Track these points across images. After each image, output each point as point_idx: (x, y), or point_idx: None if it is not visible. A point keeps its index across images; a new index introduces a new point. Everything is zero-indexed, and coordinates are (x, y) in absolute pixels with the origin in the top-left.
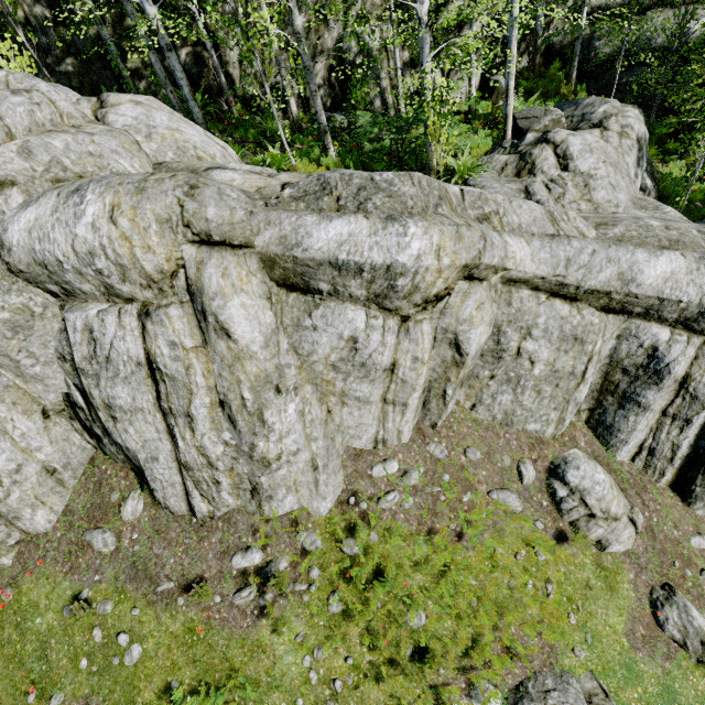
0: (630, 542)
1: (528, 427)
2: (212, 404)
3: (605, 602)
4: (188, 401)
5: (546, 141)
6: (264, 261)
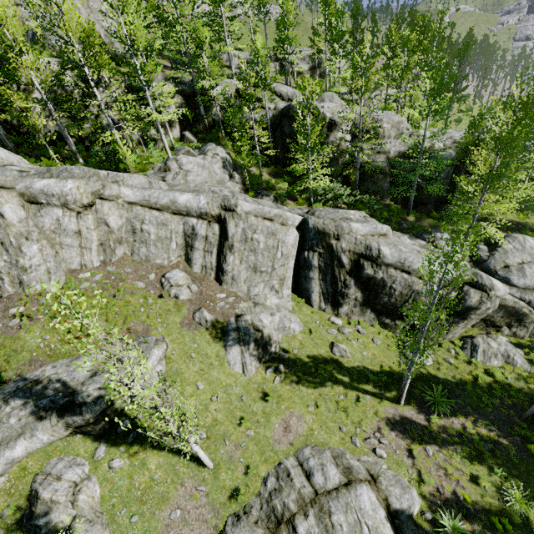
0: (187, 294)
1: (157, 262)
2: None
3: (175, 315)
4: None
5: (174, 159)
6: (21, 194)
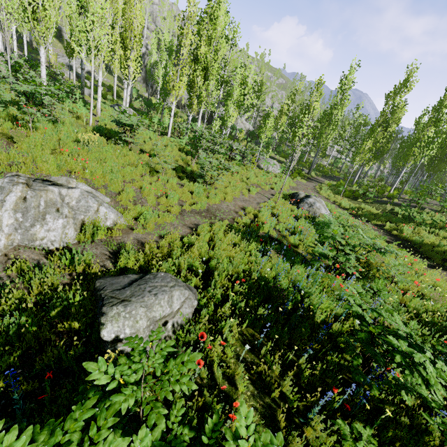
0: None
1: None
2: None
3: None
4: None
5: None
6: None
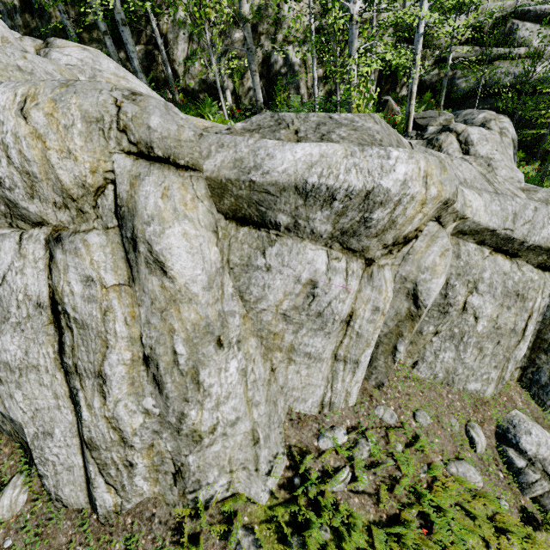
0: None
1: (468, 387)
2: (133, 361)
3: None
4: (102, 356)
5: (449, 130)
6: (213, 188)
